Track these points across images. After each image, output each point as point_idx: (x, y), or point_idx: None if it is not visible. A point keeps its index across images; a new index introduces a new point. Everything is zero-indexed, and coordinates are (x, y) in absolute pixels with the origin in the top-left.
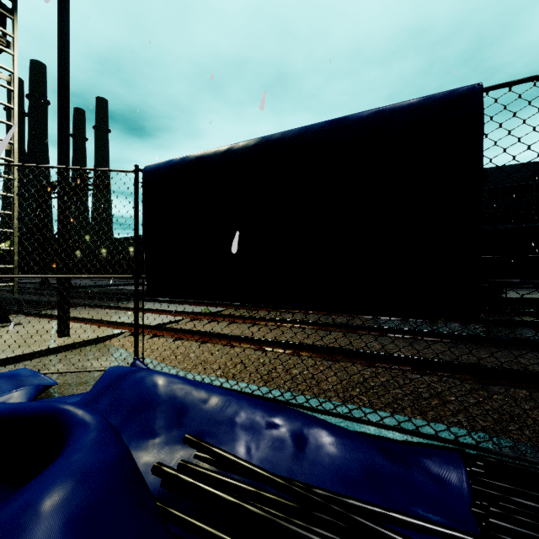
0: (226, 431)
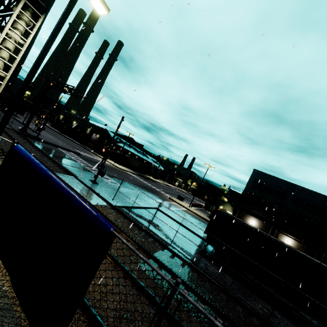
0: None
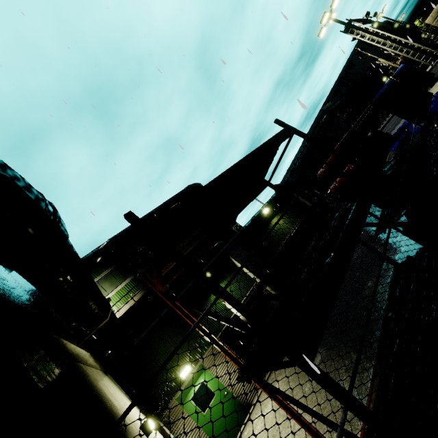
0: (437, 105)
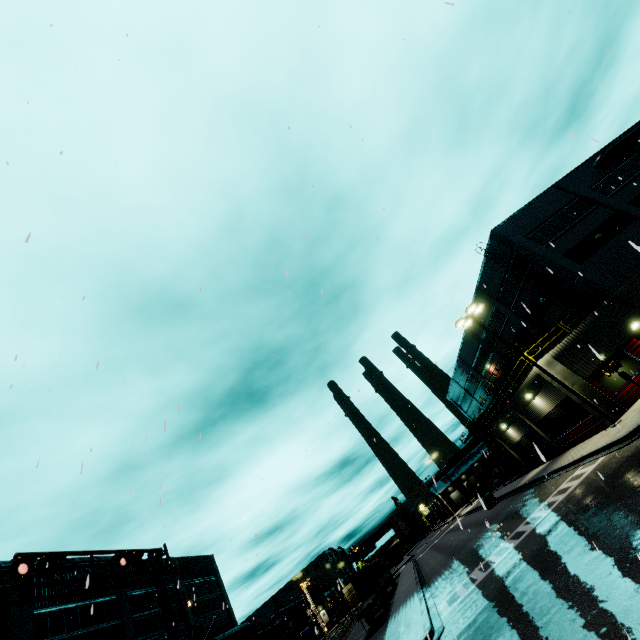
0: None
